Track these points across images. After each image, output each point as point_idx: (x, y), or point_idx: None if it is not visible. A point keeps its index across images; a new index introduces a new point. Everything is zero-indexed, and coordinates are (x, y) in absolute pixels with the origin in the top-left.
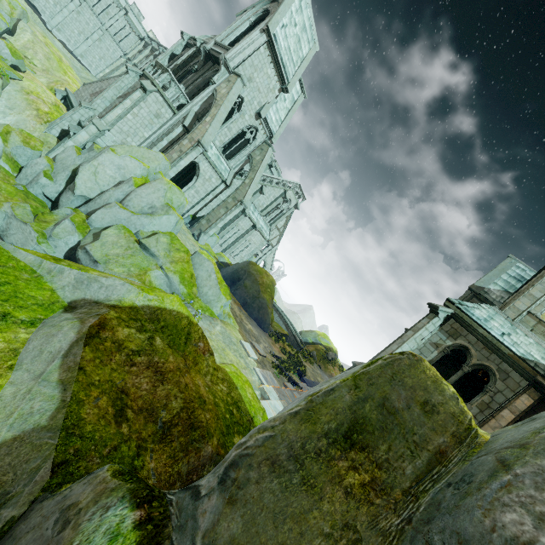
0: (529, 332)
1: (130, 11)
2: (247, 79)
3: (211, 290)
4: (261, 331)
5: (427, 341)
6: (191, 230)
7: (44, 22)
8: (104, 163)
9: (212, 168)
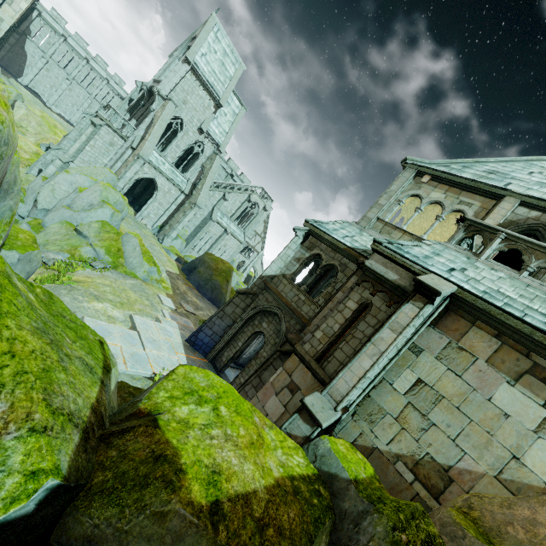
0: (375, 233)
1: (111, 80)
2: (182, 102)
3: (136, 259)
4: (215, 308)
5: (292, 258)
6: (157, 236)
7: (44, 102)
8: (59, 182)
9: (169, 181)
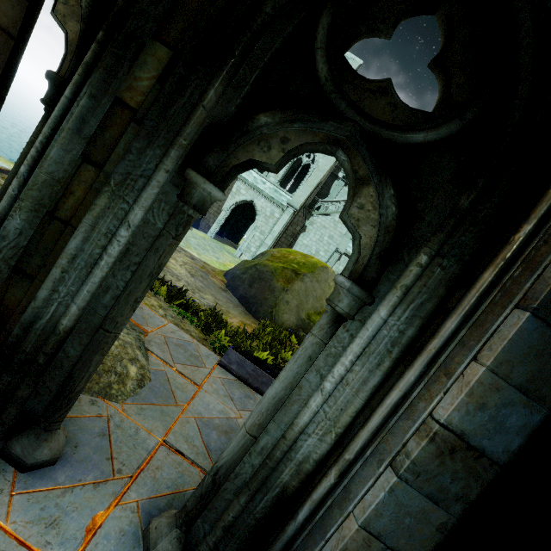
0: None
1: None
2: None
3: None
4: (236, 307)
5: None
6: None
7: None
8: None
9: (270, 202)
